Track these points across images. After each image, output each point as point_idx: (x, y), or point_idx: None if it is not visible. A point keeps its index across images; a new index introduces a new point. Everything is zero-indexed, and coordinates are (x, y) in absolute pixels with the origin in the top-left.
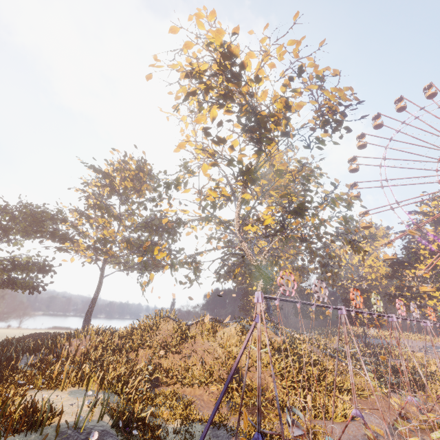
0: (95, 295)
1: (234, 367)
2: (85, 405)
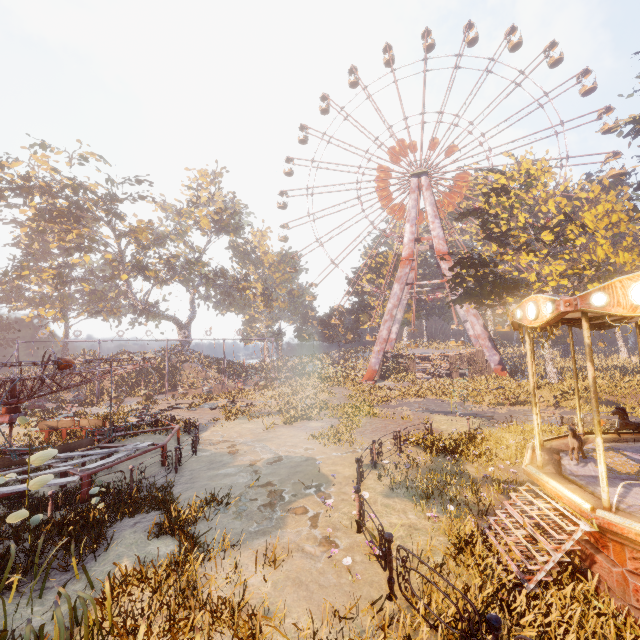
0: (65, 343)
1: None
2: None
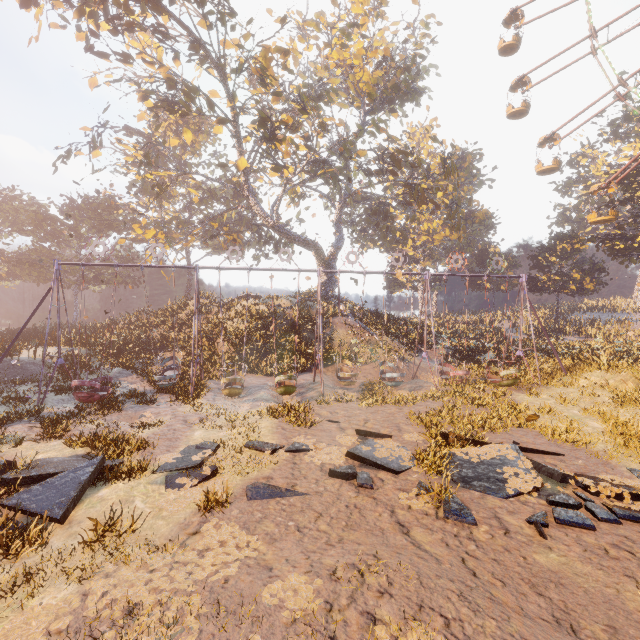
0: (188, 284)
1: (29, 317)
2: (50, 353)
